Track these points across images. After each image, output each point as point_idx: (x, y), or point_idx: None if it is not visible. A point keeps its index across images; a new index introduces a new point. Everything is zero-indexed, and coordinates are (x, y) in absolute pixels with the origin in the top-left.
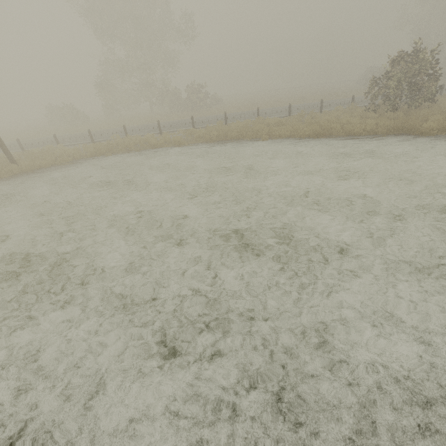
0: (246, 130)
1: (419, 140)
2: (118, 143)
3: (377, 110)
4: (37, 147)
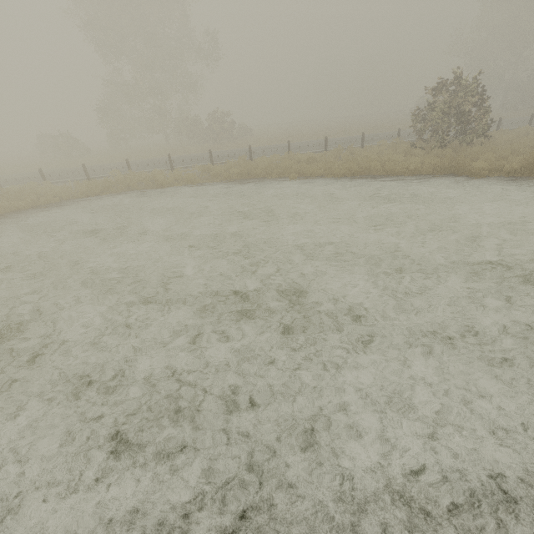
0: (272, 167)
1: (468, 181)
2: (119, 181)
3: (424, 146)
4: (18, 184)
